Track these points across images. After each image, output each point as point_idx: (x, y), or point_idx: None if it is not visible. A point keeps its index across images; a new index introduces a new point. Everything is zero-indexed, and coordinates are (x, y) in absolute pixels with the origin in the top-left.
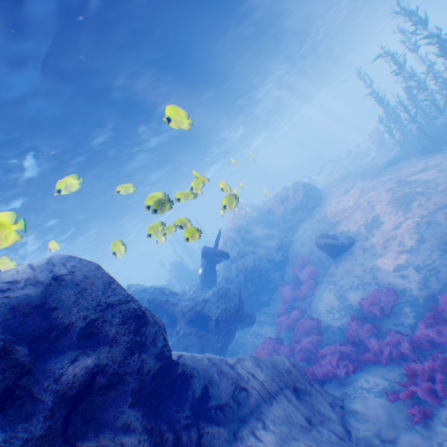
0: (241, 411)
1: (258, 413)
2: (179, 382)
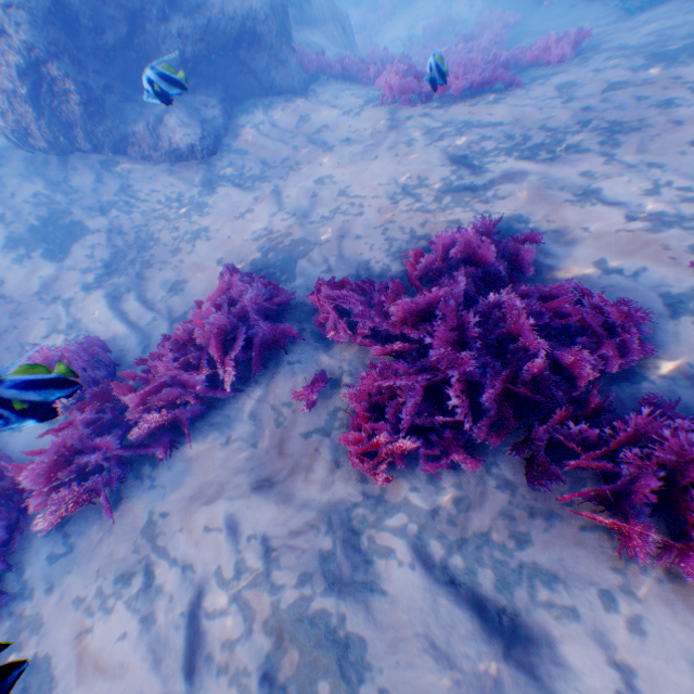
0: (303, 18)
1: (314, 26)
2: None
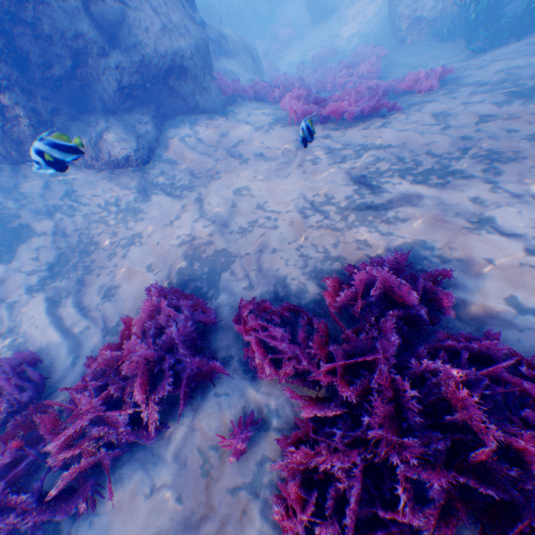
0: (221, 51)
1: (230, 57)
2: (190, 5)
